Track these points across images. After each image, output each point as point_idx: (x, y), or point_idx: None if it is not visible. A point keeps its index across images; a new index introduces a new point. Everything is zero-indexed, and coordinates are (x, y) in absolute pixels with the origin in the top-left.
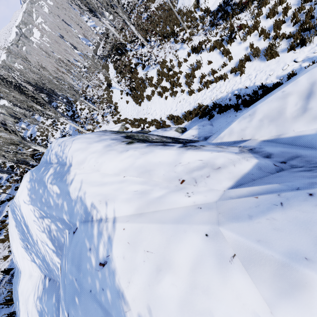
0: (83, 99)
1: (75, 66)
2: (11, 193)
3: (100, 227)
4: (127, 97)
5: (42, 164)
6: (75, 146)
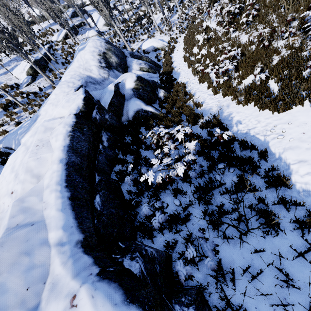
0: (176, 1)
1: None
2: (106, 39)
3: (73, 64)
4: None
5: (85, 42)
6: (90, 44)
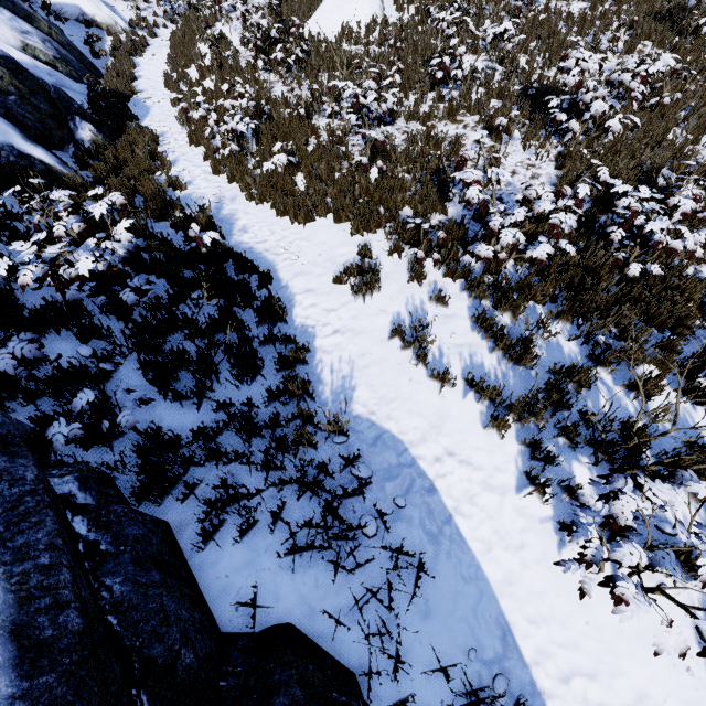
0: None
1: None
2: None
3: None
4: None
5: None
6: None
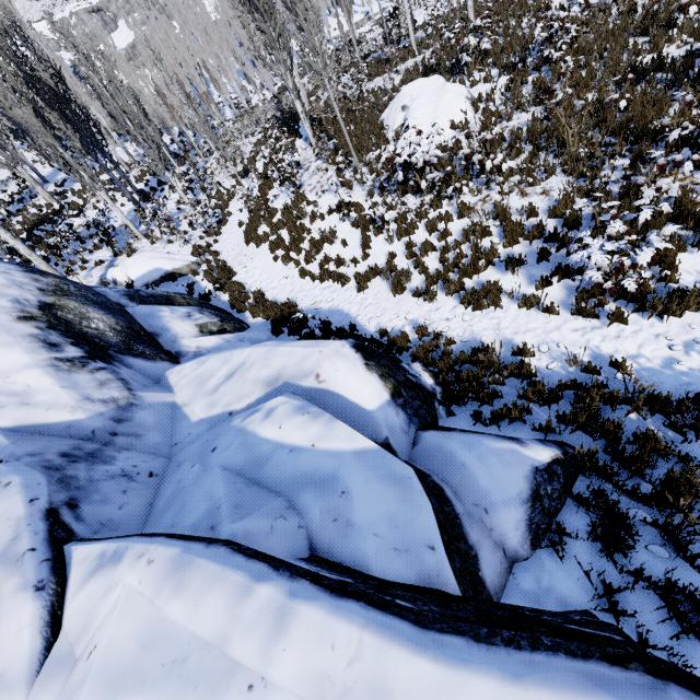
0: (170, 176)
1: (211, 100)
2: None
3: None
4: (247, 215)
5: None
6: None
